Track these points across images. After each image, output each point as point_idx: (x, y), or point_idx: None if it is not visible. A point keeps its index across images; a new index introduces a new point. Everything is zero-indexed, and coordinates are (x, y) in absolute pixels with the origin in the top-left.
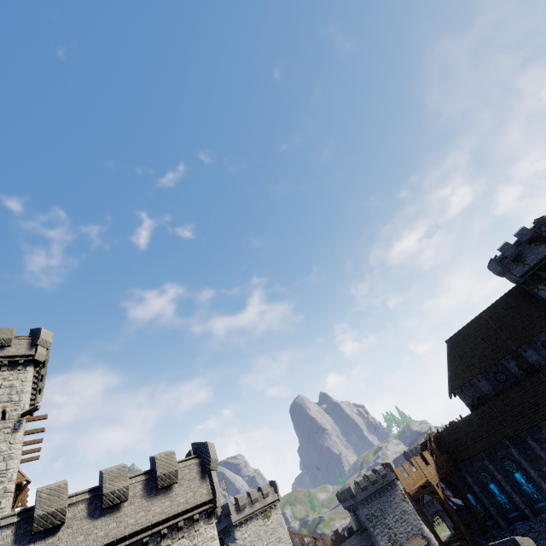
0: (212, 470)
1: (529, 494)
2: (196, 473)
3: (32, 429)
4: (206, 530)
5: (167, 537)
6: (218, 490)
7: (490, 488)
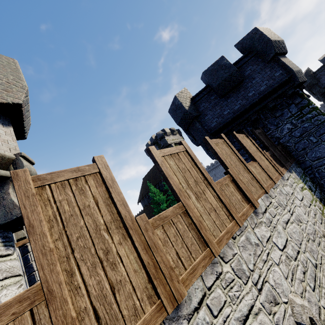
0: None
1: None
2: None
3: None
4: None
5: None
6: None
7: None
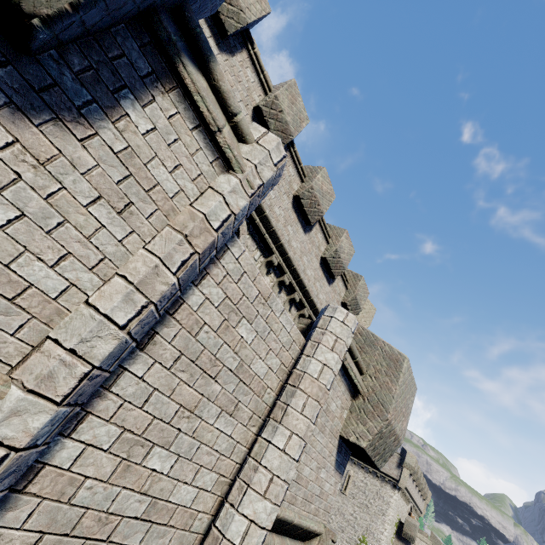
0: (404, 467)
1: None
2: (396, 461)
3: None
4: (389, 489)
5: (371, 474)
6: (404, 480)
7: None
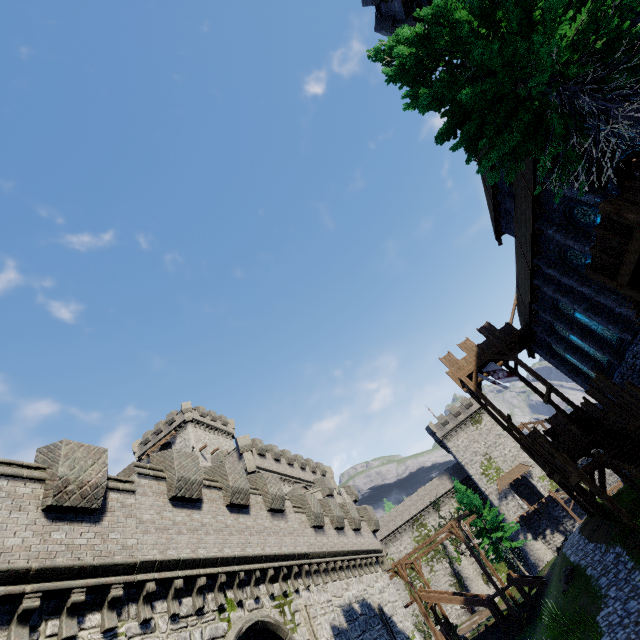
0: (244, 452)
1: (602, 333)
2: (236, 457)
3: (213, 451)
4: None
5: None
6: (251, 462)
7: (573, 340)
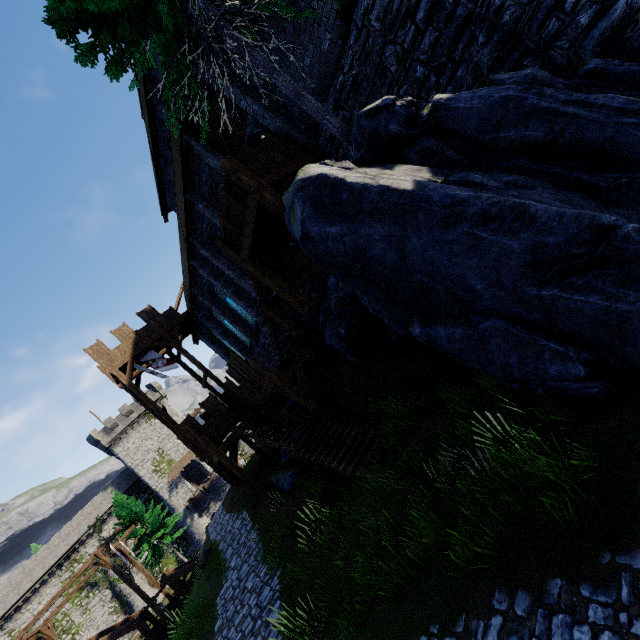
0: None
1: (246, 317)
2: None
3: None
4: None
5: None
6: None
7: (227, 325)
